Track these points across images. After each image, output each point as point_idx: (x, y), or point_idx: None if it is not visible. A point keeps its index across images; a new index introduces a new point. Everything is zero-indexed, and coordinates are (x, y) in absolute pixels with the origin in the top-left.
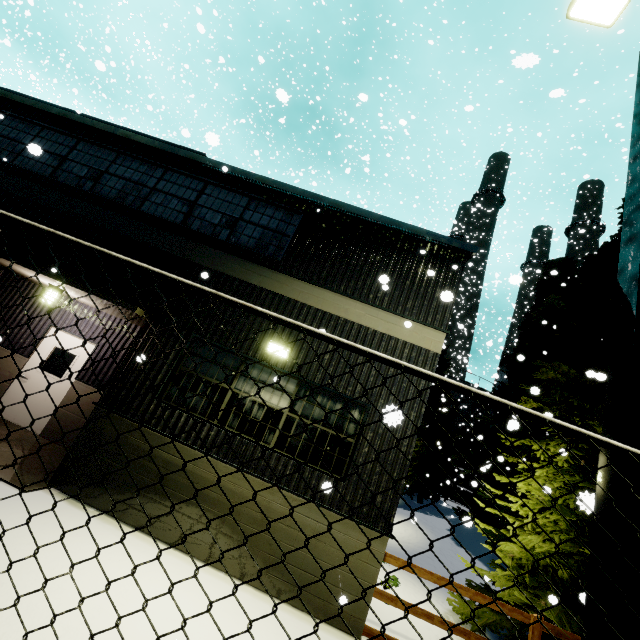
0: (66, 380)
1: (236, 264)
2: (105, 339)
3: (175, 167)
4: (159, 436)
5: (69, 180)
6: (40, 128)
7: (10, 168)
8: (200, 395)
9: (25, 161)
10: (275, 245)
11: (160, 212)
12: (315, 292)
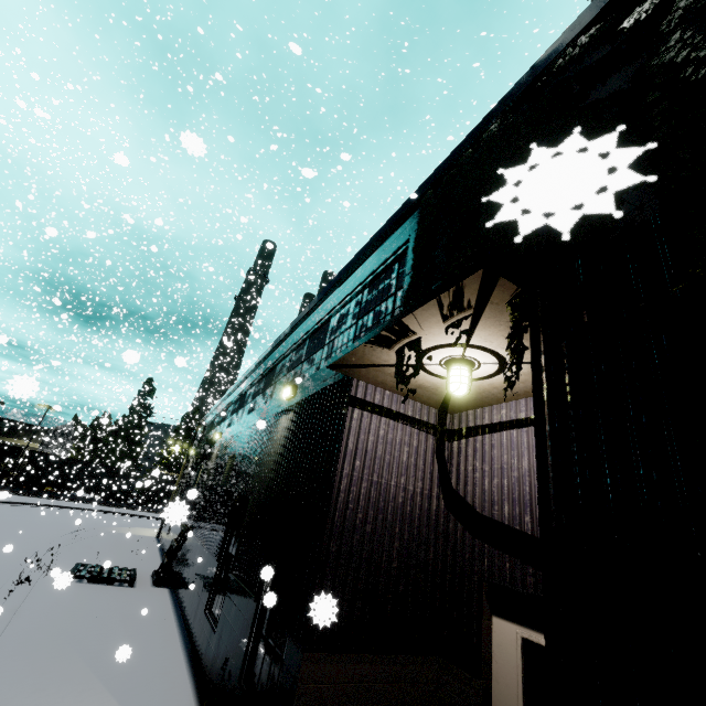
0: None
1: None
2: None
3: None
4: None
5: None
6: None
7: None
8: None
9: None
10: (5, 431)
11: None
12: (14, 440)
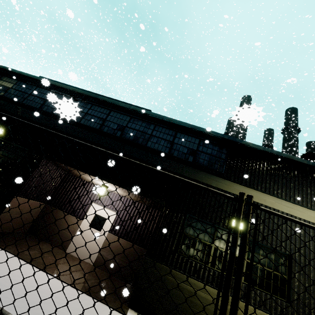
0: (103, 232)
1: (202, 175)
2: (121, 209)
3: (160, 124)
4: (183, 275)
5: (109, 131)
6: (91, 105)
7: (81, 125)
8: (197, 249)
9: (86, 121)
10: (217, 164)
11: (156, 147)
12: (246, 190)
